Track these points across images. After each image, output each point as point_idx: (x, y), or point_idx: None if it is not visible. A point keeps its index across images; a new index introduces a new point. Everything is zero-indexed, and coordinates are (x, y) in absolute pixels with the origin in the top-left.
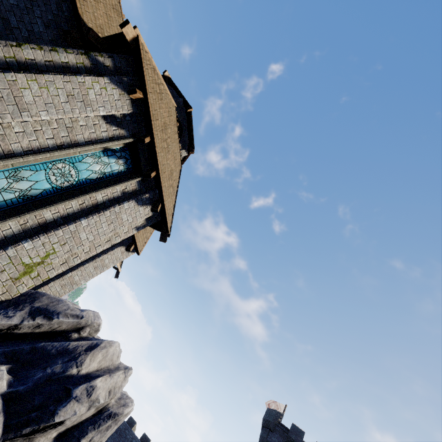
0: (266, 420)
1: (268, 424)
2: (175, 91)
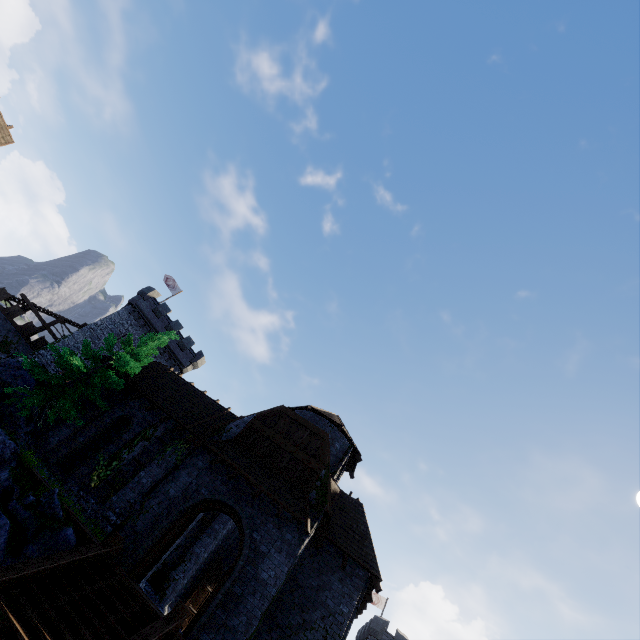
0: (374, 629)
1: (376, 634)
2: (346, 438)
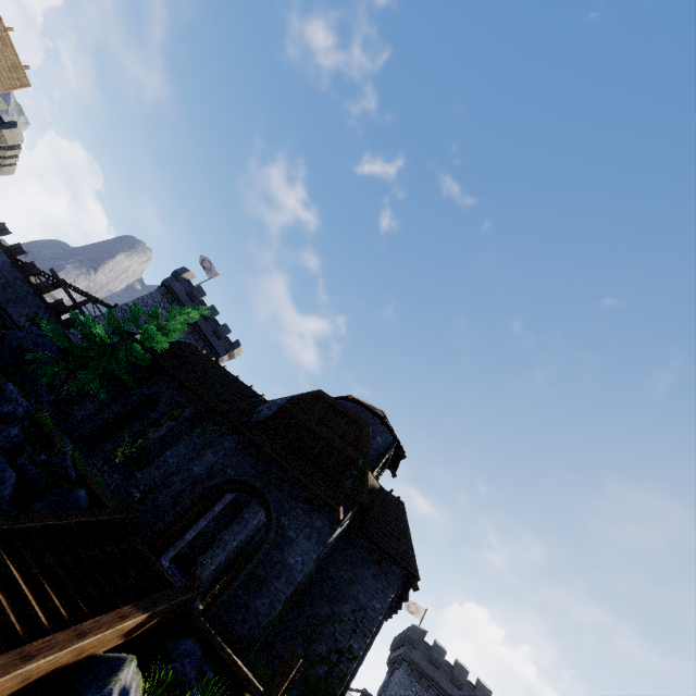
0: (411, 637)
1: (413, 642)
2: (389, 432)
